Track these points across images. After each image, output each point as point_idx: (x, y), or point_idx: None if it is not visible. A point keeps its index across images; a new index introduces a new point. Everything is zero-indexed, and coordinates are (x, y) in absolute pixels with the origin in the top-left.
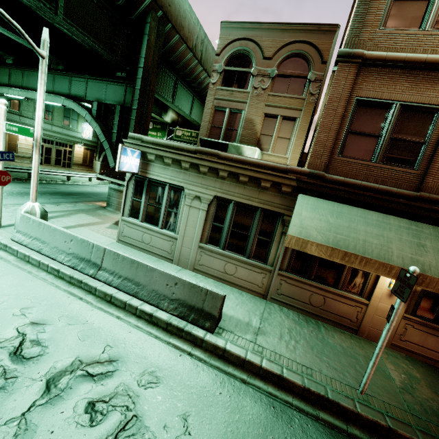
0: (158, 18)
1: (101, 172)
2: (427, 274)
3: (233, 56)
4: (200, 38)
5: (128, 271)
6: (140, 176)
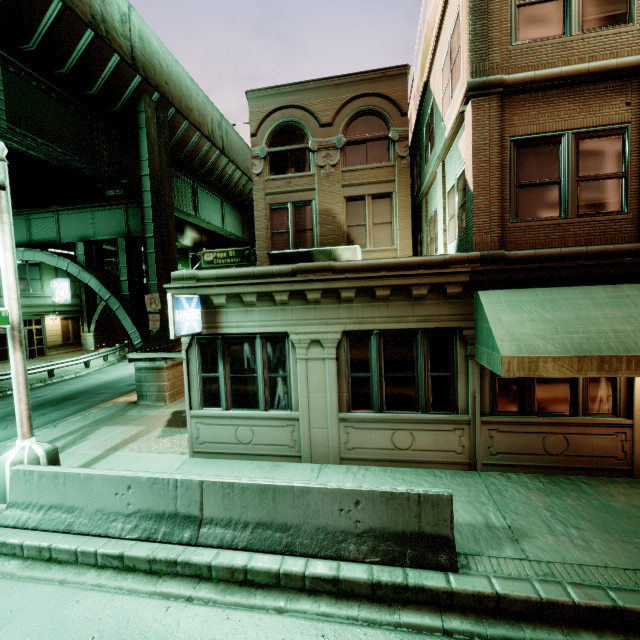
0: (155, 103)
1: (97, 348)
2: None
3: (277, 132)
4: (216, 121)
5: (258, 509)
6: (207, 335)
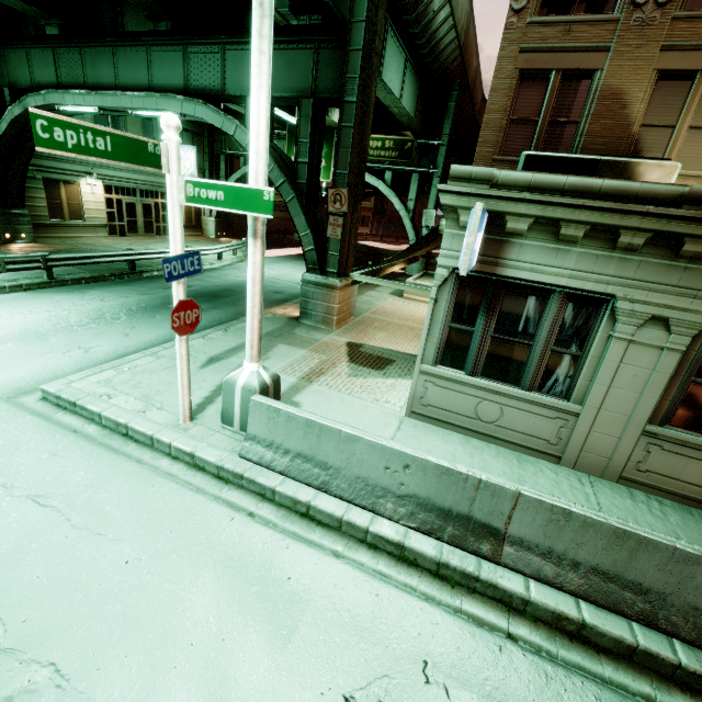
0: None
1: (217, 236)
2: None
3: None
4: None
5: (599, 553)
6: (474, 273)
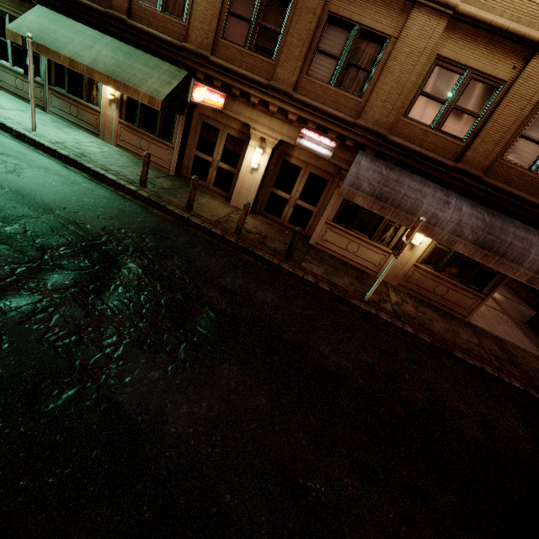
0: None
1: None
2: (77, 60)
3: None
4: None
5: None
6: None
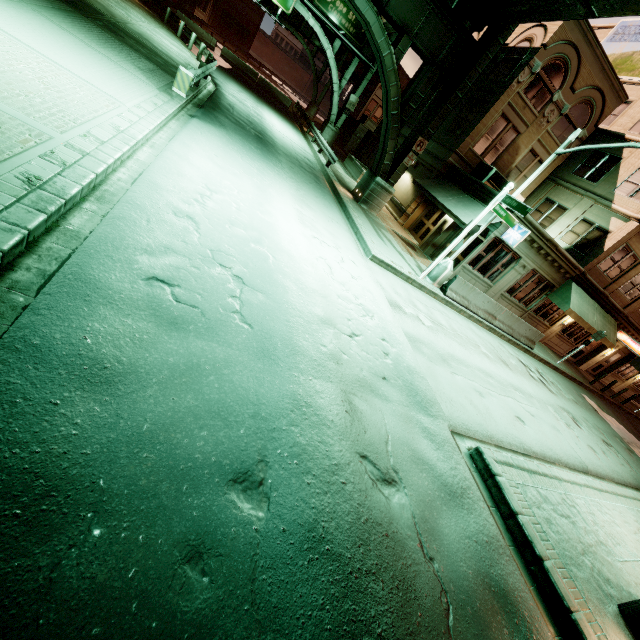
0: None
1: None
2: (593, 327)
3: (555, 62)
4: None
5: (511, 322)
6: (498, 239)
